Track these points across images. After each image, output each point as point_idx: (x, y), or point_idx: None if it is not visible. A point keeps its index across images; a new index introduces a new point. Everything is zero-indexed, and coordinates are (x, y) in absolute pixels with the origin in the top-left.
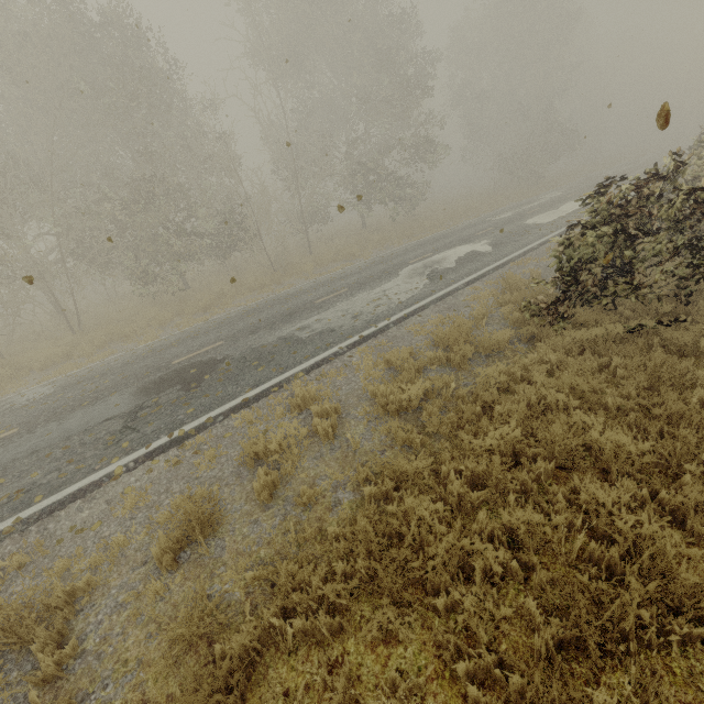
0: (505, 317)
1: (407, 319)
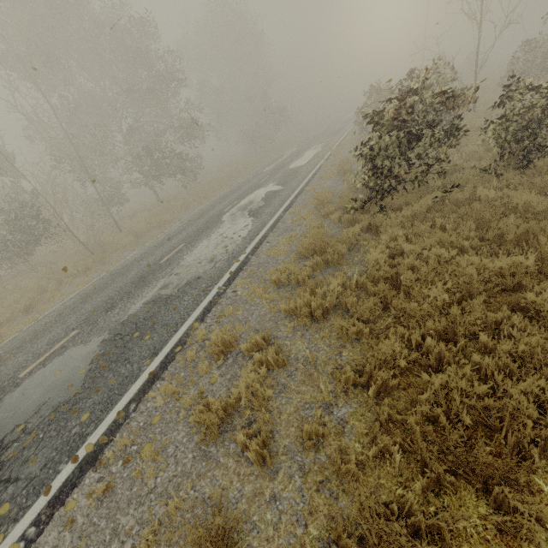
0: (336, 222)
1: (259, 248)
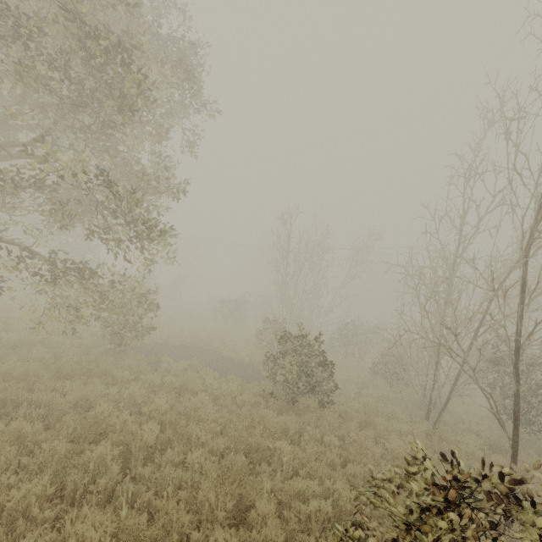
0: None
1: None
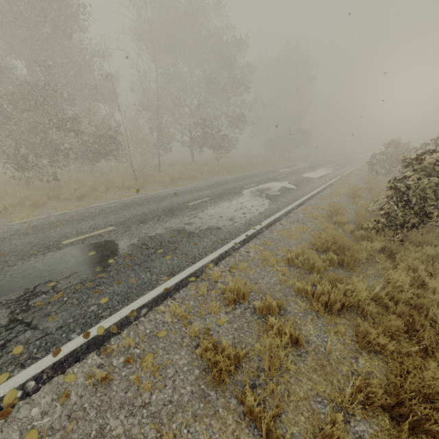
0: (348, 232)
1: (272, 226)
